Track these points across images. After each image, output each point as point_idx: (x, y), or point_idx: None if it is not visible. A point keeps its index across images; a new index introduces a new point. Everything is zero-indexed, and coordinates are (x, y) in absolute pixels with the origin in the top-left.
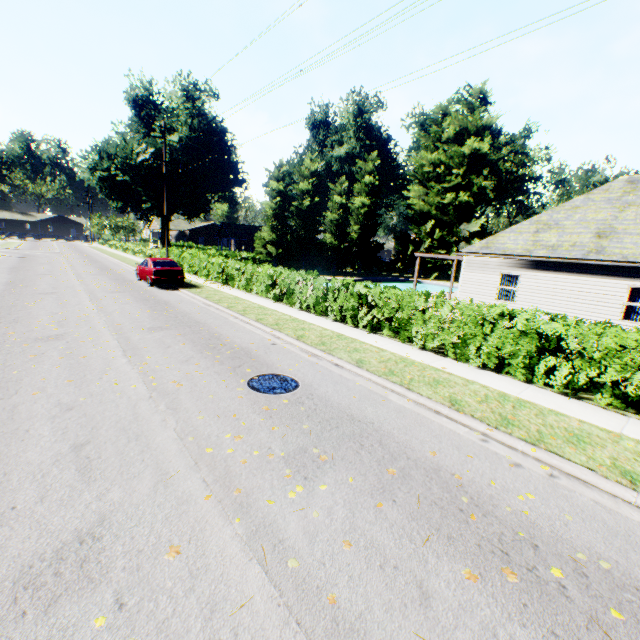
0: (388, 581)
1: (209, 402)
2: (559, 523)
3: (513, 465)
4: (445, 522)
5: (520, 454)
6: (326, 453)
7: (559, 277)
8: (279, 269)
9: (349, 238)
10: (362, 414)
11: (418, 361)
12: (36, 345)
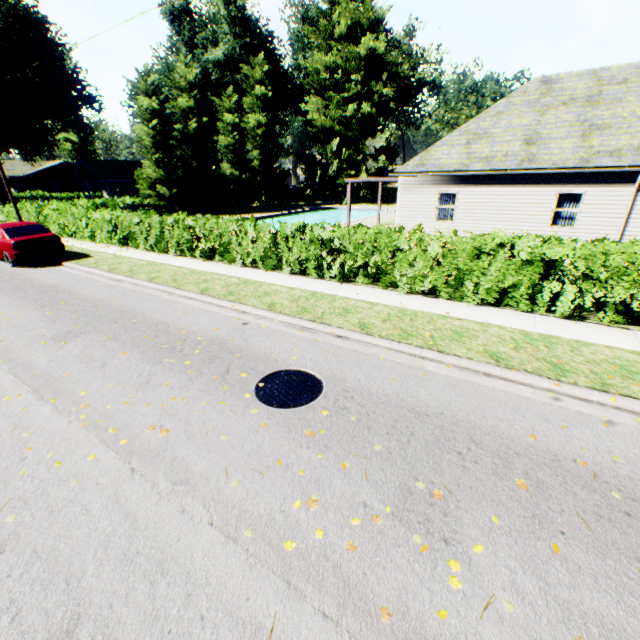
0: None
1: (228, 449)
2: None
3: (607, 424)
4: (633, 542)
5: (598, 406)
6: (434, 484)
7: (495, 190)
8: (198, 218)
9: (250, 166)
10: (421, 403)
11: (418, 310)
12: None
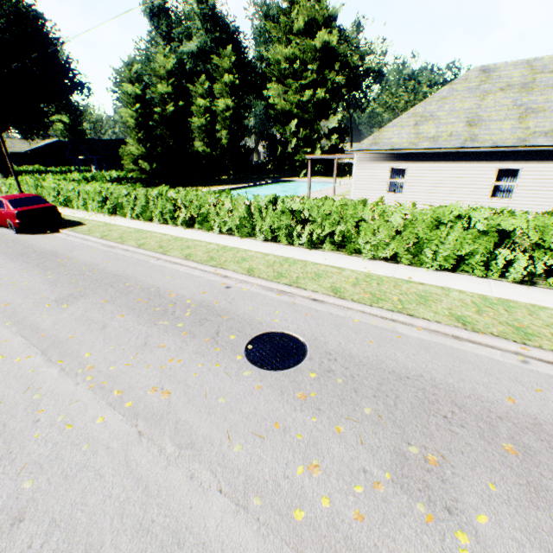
0: None
1: (227, 412)
2: None
3: None
4: None
5: None
6: (427, 449)
7: (441, 166)
8: (179, 190)
9: (220, 144)
10: (400, 366)
11: (383, 275)
12: None
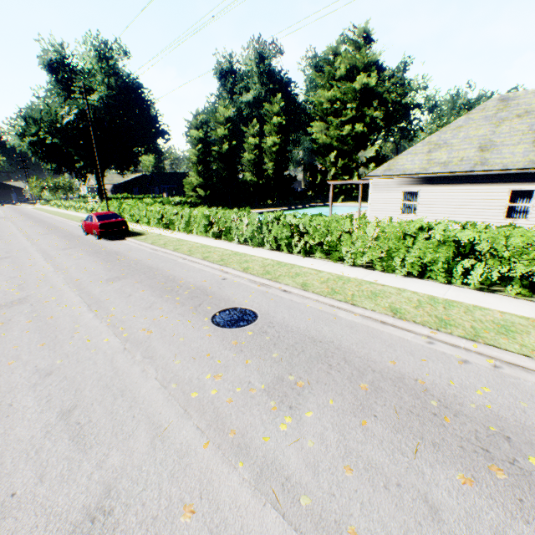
0: (396, 501)
1: (181, 345)
2: (518, 411)
3: (462, 362)
4: (425, 429)
5: (463, 351)
6: (301, 379)
7: (452, 189)
8: (213, 210)
9: (266, 174)
10: (321, 335)
11: (353, 277)
12: (1, 312)
